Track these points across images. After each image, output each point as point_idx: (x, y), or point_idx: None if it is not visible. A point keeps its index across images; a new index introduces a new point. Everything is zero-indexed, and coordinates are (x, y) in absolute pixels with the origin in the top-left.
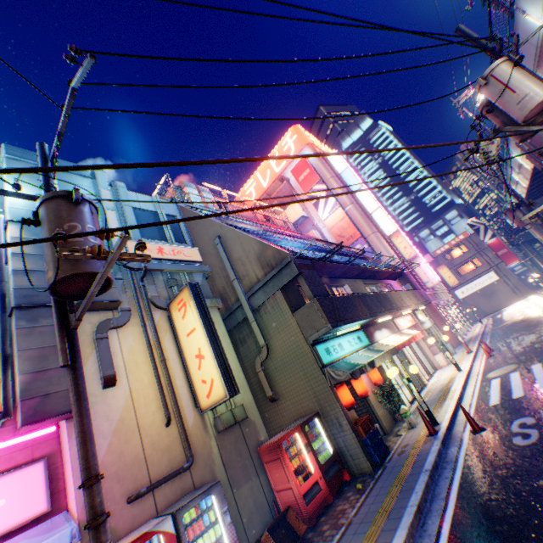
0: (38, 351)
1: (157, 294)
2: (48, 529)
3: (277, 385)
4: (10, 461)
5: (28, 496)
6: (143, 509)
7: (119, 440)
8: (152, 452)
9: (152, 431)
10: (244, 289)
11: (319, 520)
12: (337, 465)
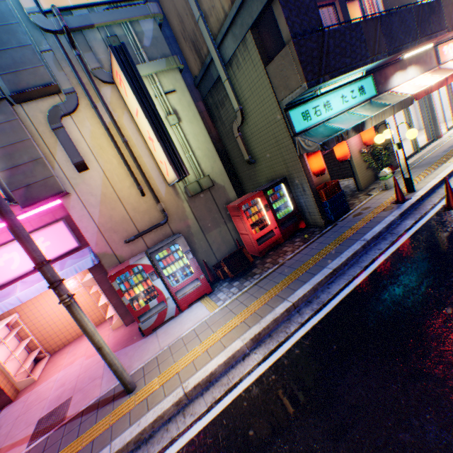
0: (1, 152)
1: (97, 66)
2: (82, 255)
3: (254, 151)
4: (42, 222)
5: (63, 240)
6: (137, 246)
7: (106, 209)
8: (135, 215)
9: (131, 201)
10: (213, 34)
11: (268, 254)
12: (295, 219)
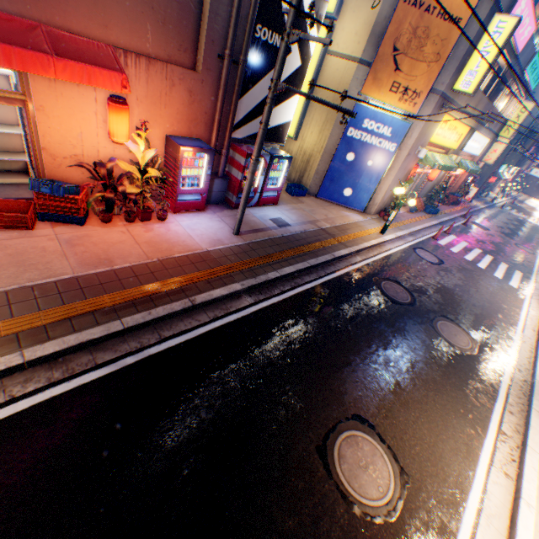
0: None
1: None
2: None
3: None
4: None
5: None
6: None
7: None
8: None
9: None
10: None
11: None
12: None
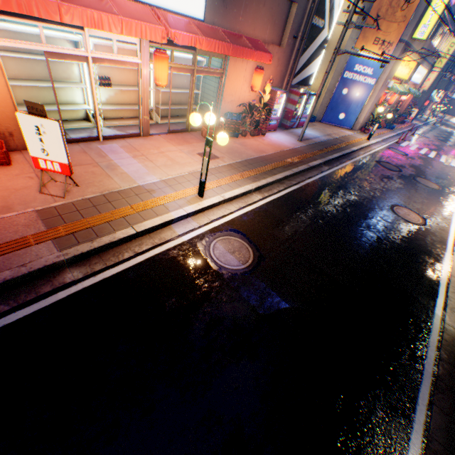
0: None
1: None
2: None
3: None
4: None
5: None
6: None
7: None
8: None
9: None
10: None
11: None
12: None
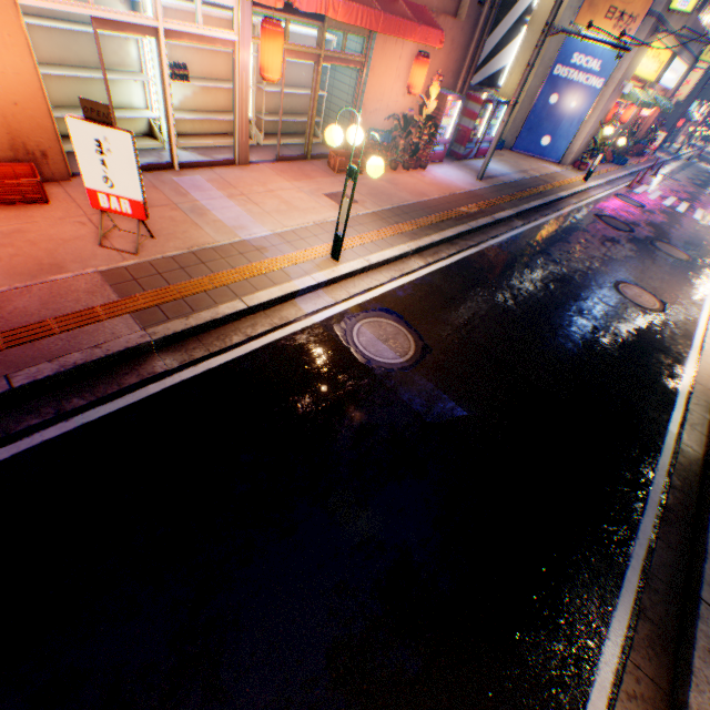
0: None
1: None
2: None
3: None
4: None
5: None
6: None
7: None
8: None
9: None
10: None
11: None
12: None
